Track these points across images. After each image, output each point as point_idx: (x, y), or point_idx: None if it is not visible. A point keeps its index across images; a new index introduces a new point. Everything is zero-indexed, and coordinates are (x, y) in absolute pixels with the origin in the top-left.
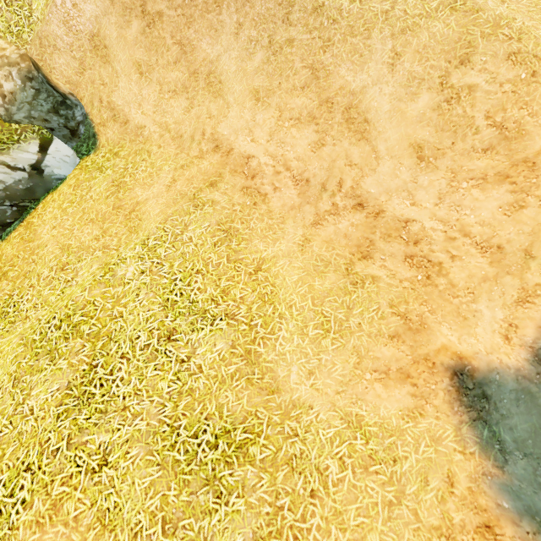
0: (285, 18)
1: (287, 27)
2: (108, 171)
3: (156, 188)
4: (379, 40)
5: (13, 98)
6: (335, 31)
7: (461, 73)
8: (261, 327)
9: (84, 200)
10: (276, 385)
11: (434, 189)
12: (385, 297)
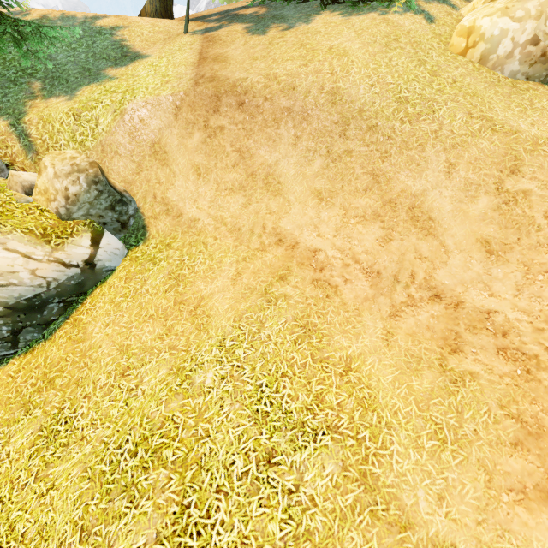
0: (341, 133)
1: (344, 141)
2: (162, 262)
3: (220, 281)
4: (432, 153)
5: (76, 199)
6: (391, 145)
7: (513, 181)
8: (370, 441)
9: (140, 294)
10: (406, 518)
11: (511, 281)
12: (492, 397)
